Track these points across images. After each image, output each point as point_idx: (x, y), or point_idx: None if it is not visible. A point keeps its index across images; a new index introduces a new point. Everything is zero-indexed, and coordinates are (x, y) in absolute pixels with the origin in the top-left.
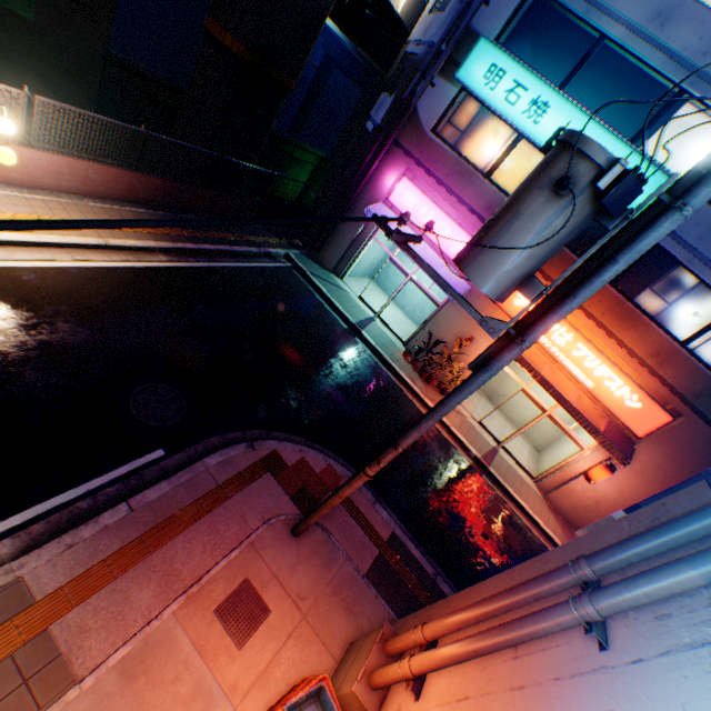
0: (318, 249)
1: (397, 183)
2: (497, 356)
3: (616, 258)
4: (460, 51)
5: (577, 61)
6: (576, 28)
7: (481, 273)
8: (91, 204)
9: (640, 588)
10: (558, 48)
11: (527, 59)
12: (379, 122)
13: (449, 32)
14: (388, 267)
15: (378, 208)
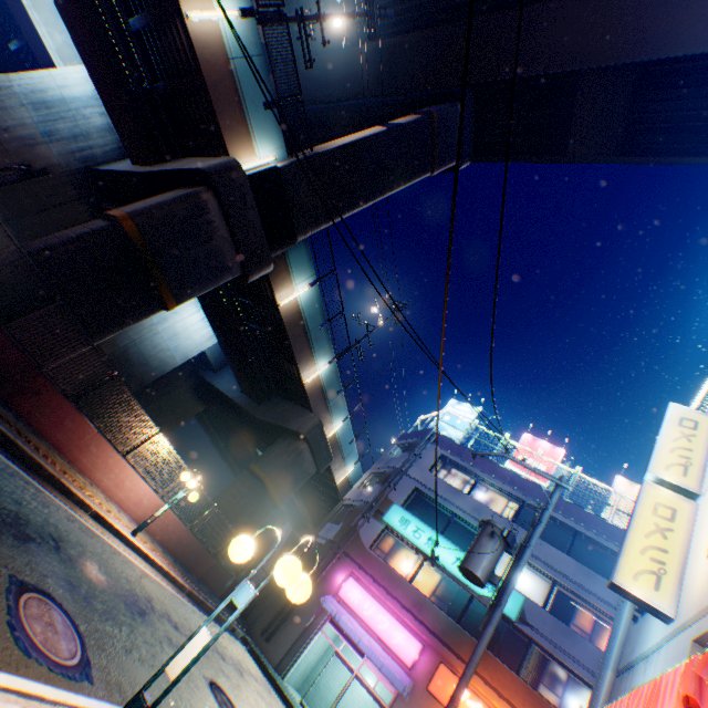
0: (268, 636)
1: (345, 580)
2: (492, 613)
3: (518, 562)
4: (383, 506)
5: (444, 522)
6: (439, 507)
7: (475, 566)
8: (157, 543)
9: (600, 690)
10: (433, 514)
11: (418, 516)
12: (332, 536)
13: (377, 496)
14: (319, 674)
15: (330, 598)
